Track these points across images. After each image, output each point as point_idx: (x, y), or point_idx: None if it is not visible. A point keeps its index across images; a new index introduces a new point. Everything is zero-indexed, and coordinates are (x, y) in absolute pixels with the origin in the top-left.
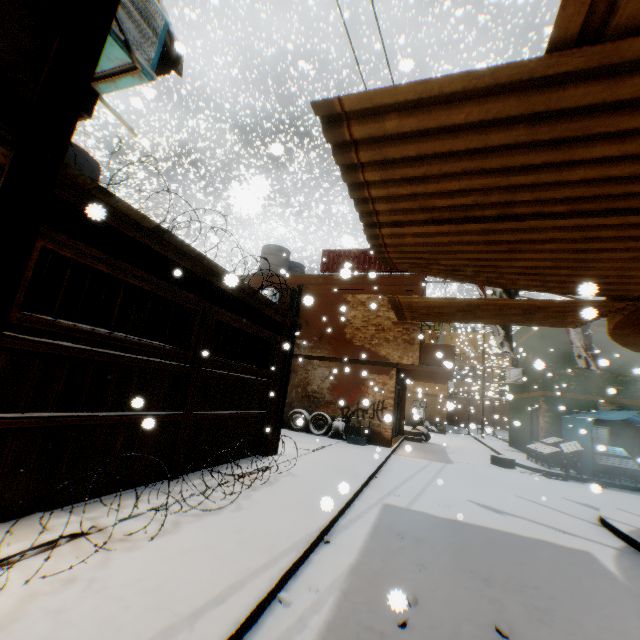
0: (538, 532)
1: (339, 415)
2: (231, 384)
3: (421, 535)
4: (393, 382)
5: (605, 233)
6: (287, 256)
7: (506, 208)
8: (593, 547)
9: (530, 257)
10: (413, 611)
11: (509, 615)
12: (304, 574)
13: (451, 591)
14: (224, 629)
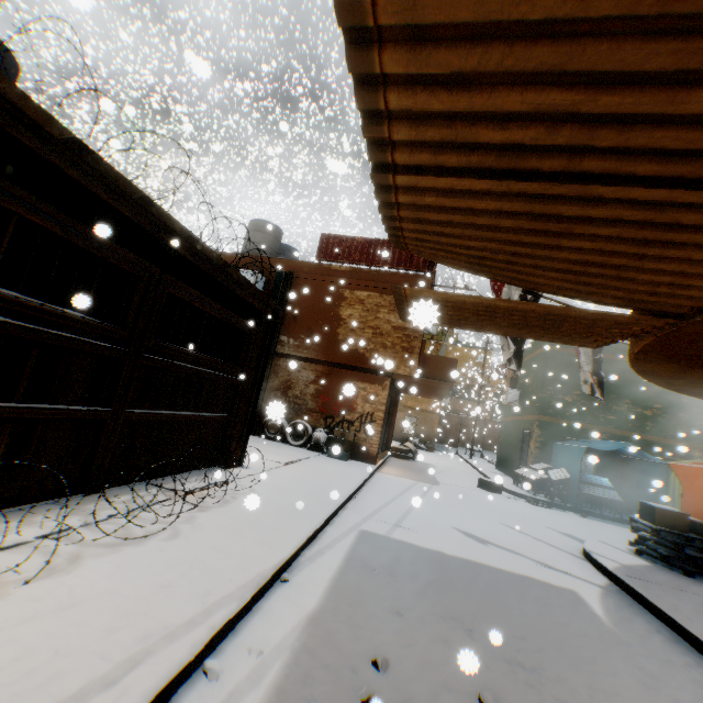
0: (525, 567)
1: (322, 425)
2: (186, 379)
3: (399, 571)
4: (386, 393)
5: (686, 218)
6: (279, 236)
7: (574, 160)
8: (579, 585)
9: (579, 246)
10: (381, 679)
11: (494, 678)
12: (247, 628)
13: (429, 647)
14: None
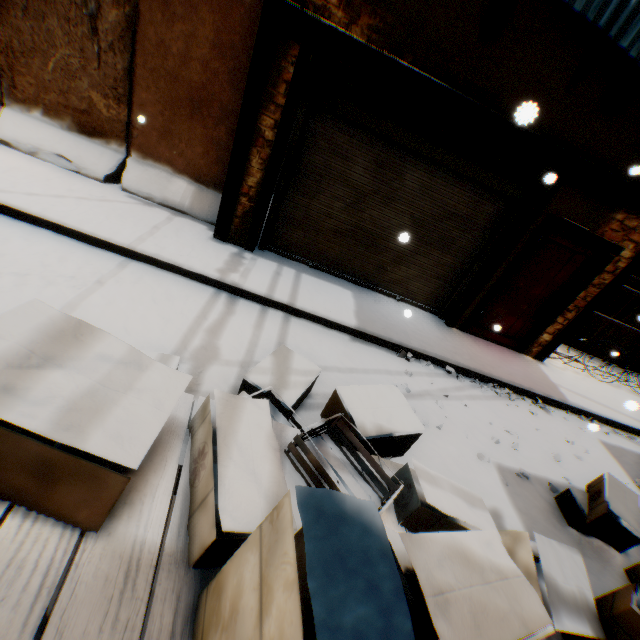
0: None
1: None
2: None
3: None
4: None
5: None
6: None
7: None
8: None
9: None
10: None
11: None
12: None
13: None
14: (629, 423)
